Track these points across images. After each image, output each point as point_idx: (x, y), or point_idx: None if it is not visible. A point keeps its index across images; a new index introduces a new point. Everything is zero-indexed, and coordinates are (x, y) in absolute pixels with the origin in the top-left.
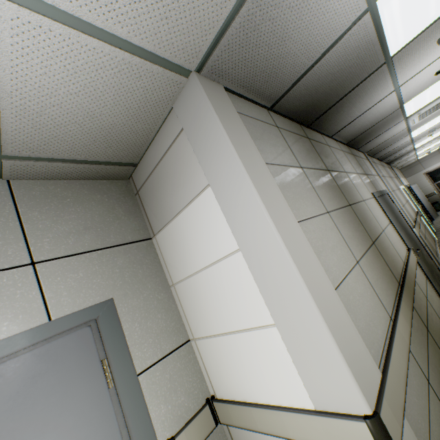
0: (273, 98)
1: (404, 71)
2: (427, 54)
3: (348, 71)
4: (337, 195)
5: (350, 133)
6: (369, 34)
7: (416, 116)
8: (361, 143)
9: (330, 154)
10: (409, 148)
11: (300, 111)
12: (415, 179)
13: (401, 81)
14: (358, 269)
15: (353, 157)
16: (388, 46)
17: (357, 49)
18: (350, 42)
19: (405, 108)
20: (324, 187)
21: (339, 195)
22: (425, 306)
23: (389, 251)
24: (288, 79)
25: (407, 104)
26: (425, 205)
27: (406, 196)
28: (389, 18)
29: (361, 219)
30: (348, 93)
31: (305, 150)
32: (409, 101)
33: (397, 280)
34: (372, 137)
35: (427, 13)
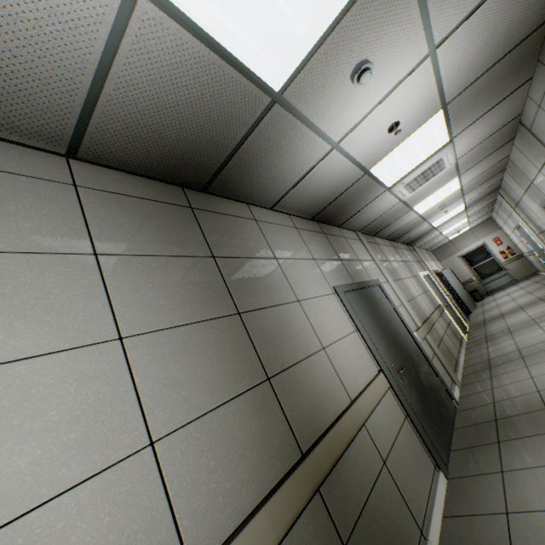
0: (56, 137)
1: (327, 121)
2: (349, 98)
3: (203, 107)
4: (206, 299)
5: (305, 204)
6: (188, 44)
7: (400, 187)
8: (340, 218)
9: (249, 232)
10: (426, 227)
11: (156, 165)
12: (450, 263)
13: (334, 135)
14: (137, 464)
15: (320, 237)
16: (256, 73)
17: (187, 69)
18: (156, 53)
19: (376, 176)
20: (161, 287)
21: (215, 298)
22: (369, 485)
23: (316, 387)
24: (56, 104)
25: (374, 169)
26: (460, 295)
27: (427, 285)
28: (210, 20)
29: (259, 336)
30: (242, 144)
31: (155, 225)
32: (375, 166)
33: (300, 449)
34: (352, 211)
35: (290, 25)
